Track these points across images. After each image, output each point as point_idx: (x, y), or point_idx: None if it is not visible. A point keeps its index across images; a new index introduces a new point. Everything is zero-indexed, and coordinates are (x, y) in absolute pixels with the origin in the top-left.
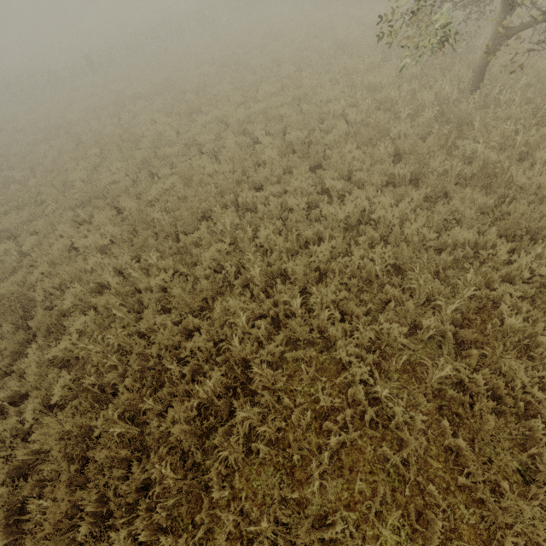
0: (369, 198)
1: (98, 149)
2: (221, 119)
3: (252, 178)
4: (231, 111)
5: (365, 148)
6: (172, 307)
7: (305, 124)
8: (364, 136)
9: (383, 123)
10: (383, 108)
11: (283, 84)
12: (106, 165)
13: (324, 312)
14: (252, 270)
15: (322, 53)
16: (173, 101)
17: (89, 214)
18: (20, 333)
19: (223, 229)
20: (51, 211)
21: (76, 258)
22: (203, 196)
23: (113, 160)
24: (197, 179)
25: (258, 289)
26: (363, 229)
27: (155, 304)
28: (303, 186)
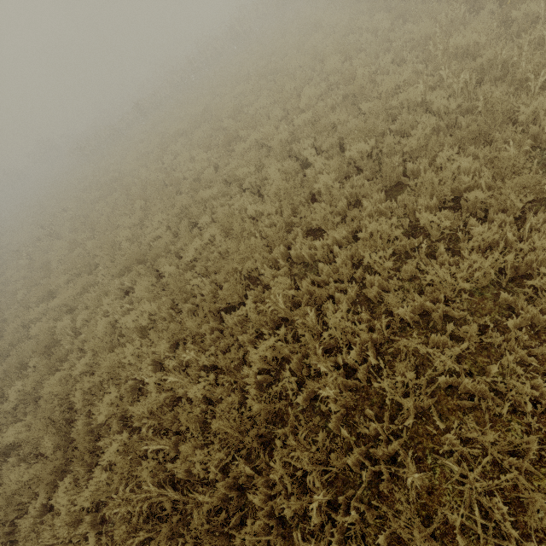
0: (506, 236)
1: (142, 201)
2: (261, 141)
3: (305, 219)
4: (271, 131)
5: (474, 148)
6: (215, 440)
7: (369, 129)
8: (471, 130)
9: (500, 103)
10: (488, 79)
11: (330, 81)
12: (150, 217)
13: (480, 520)
14: (323, 391)
15: (375, 30)
16: (211, 132)
17: (134, 279)
18: (57, 456)
19: (274, 311)
20: (102, 277)
21: (120, 338)
22: (246, 254)
23: (155, 212)
24: (238, 229)
25: (335, 416)
26: (506, 297)
27: (197, 420)
28: (383, 229)
